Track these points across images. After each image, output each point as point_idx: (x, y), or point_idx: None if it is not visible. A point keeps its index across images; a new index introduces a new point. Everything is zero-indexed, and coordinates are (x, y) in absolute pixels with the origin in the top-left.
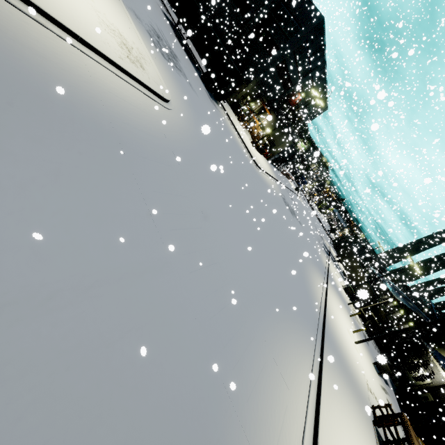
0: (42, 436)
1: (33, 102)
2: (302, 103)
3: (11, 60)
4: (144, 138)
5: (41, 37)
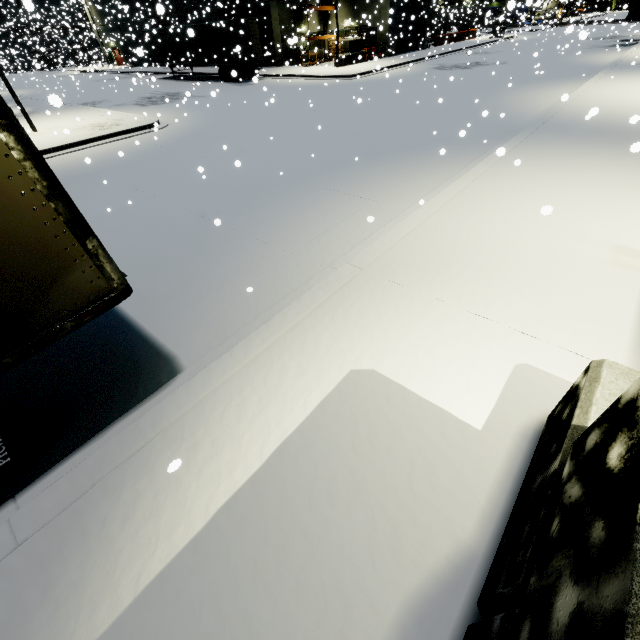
0: None
1: None
2: None
3: None
4: (126, 158)
5: None
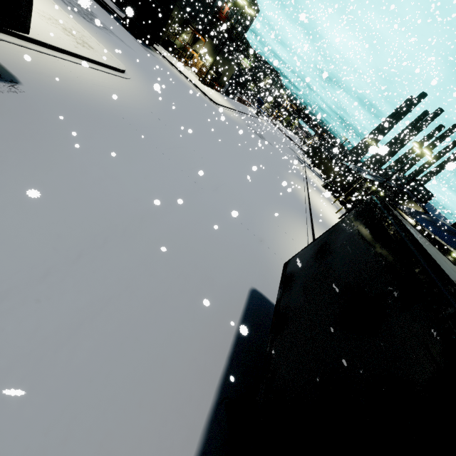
0: (198, 248)
1: (78, 113)
2: (231, 14)
3: (46, 89)
4: (135, 113)
5: (35, 60)
